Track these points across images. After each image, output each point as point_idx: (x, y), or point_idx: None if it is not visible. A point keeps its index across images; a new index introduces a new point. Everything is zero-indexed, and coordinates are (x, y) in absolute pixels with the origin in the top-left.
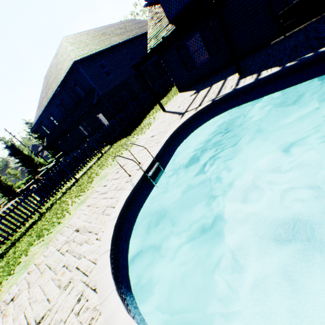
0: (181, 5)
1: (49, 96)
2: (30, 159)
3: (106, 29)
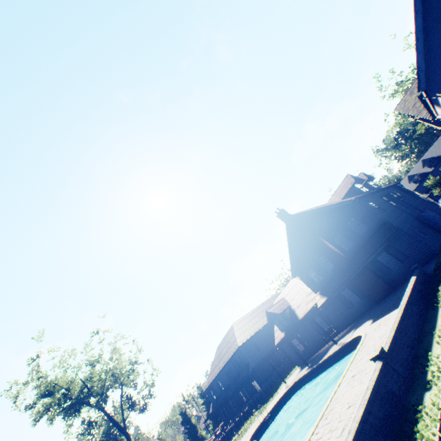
0: (284, 326)
1: (220, 365)
2: (195, 429)
3: (258, 310)
